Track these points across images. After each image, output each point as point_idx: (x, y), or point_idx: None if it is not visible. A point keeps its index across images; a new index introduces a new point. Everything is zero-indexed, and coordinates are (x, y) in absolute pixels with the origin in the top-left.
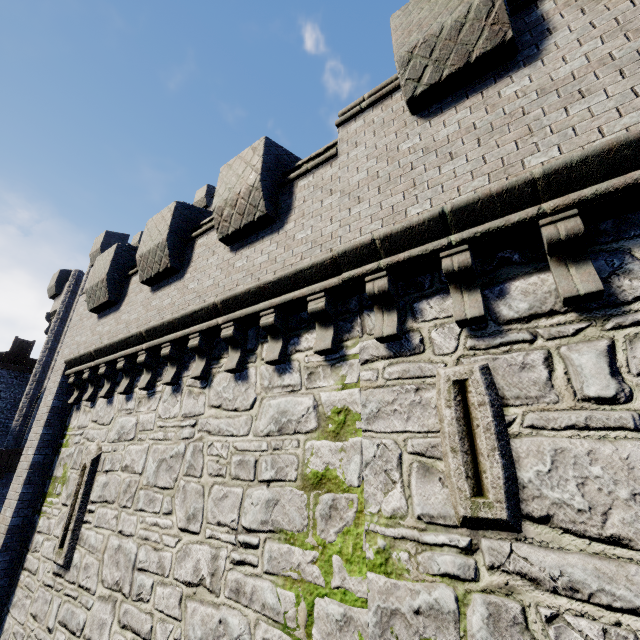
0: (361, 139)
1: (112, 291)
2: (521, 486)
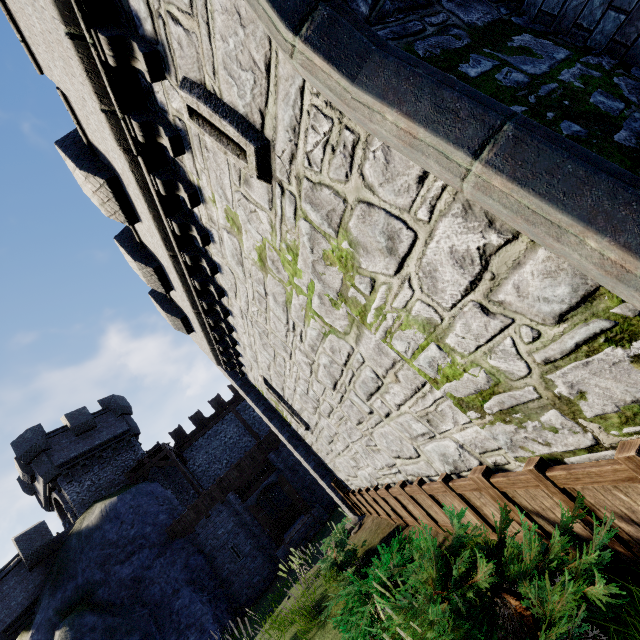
0: (45, 60)
1: (176, 314)
2: (247, 117)
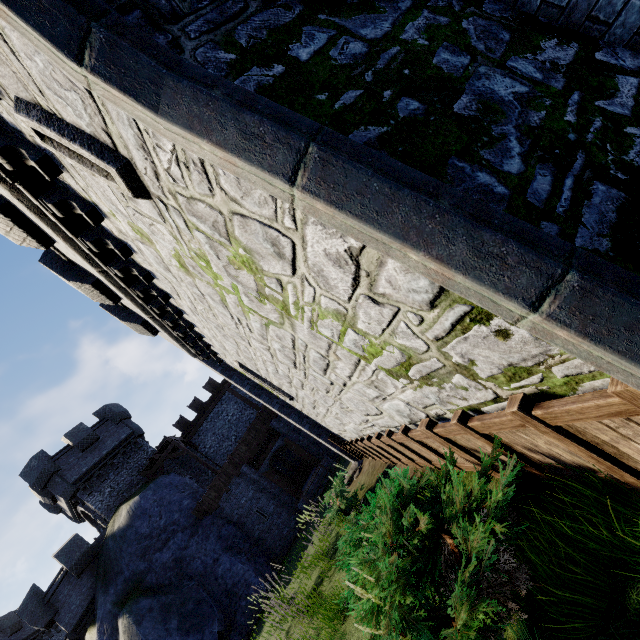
0: None
1: (134, 321)
2: (96, 137)
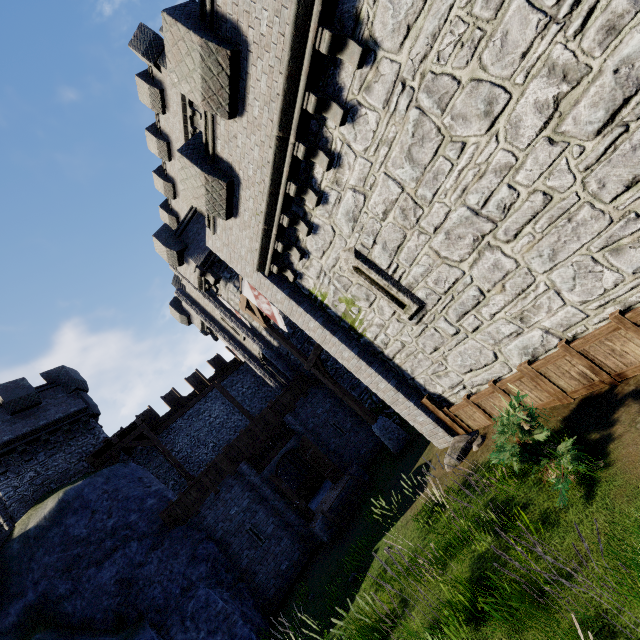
0: None
1: (220, 177)
2: None
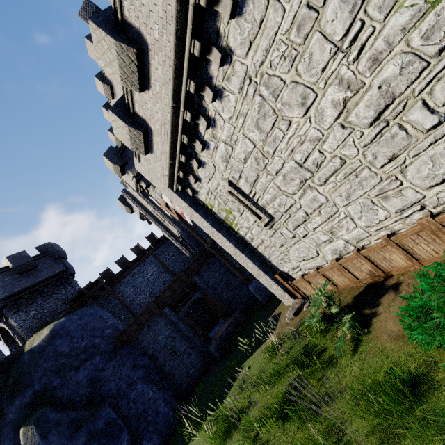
0: None
1: (138, 128)
2: None
